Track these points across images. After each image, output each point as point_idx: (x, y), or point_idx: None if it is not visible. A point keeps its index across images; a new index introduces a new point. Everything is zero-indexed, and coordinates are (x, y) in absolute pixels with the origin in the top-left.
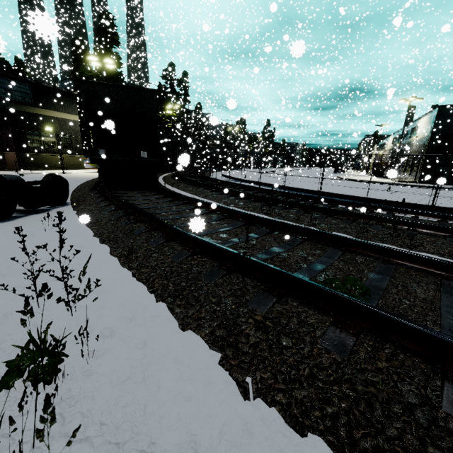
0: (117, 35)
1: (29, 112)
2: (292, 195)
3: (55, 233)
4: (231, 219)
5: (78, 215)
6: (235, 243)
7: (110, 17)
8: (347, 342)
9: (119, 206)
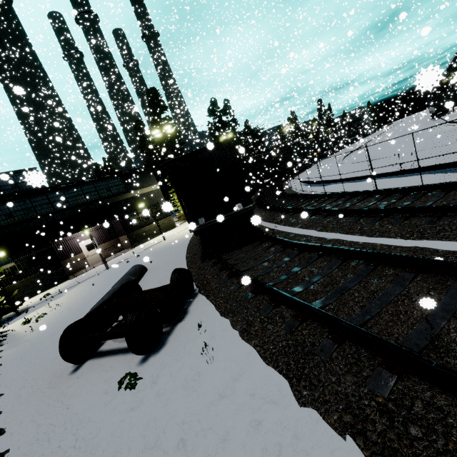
0: (163, 101)
1: (125, 198)
2: (452, 186)
3: (219, 366)
4: (423, 274)
5: (218, 314)
6: None
7: (154, 90)
8: None
9: (254, 289)
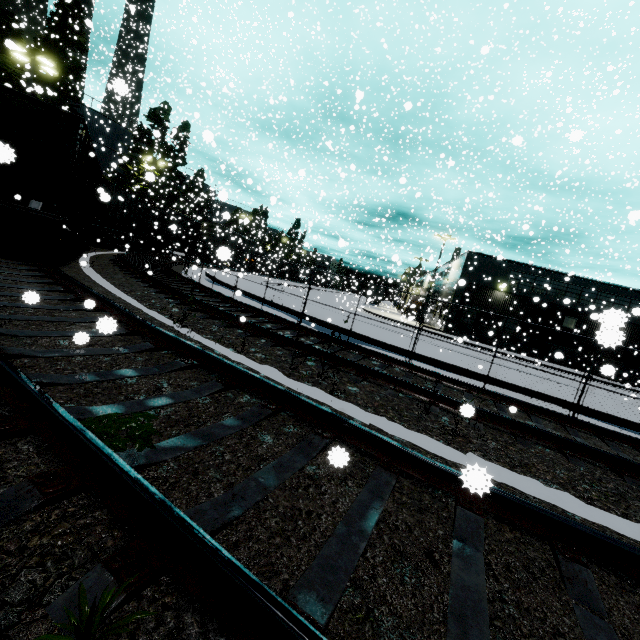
0: (84, 35)
1: None
2: (263, 314)
3: None
4: (118, 323)
5: None
6: (66, 354)
7: (76, 7)
8: (20, 507)
9: None
